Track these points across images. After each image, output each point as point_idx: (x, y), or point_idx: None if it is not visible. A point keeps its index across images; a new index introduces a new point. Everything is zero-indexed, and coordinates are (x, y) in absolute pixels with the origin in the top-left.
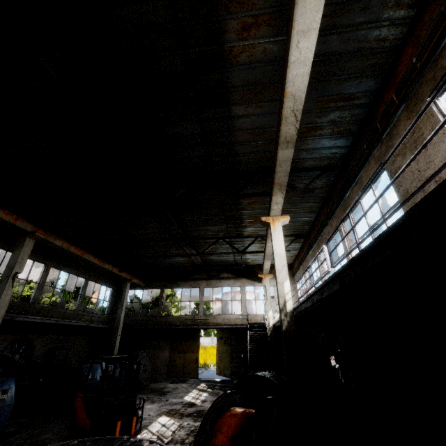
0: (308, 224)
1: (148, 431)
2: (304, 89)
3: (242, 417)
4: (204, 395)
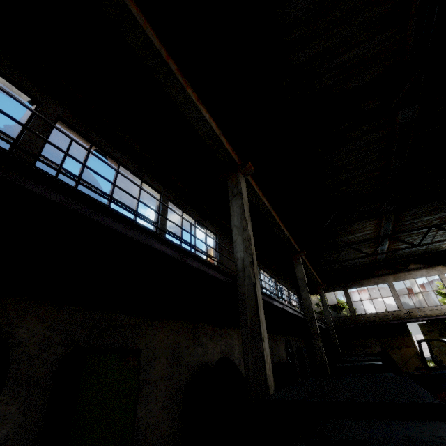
0: None
1: None
2: None
3: None
4: None
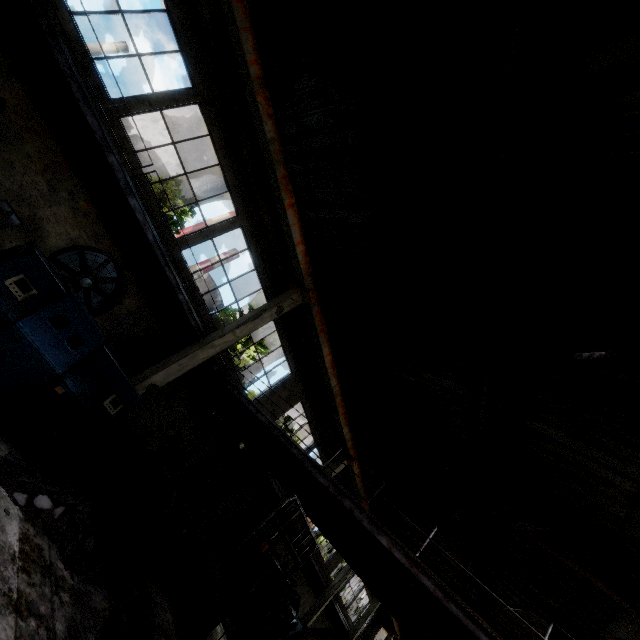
0: None
1: None
2: None
3: None
4: None
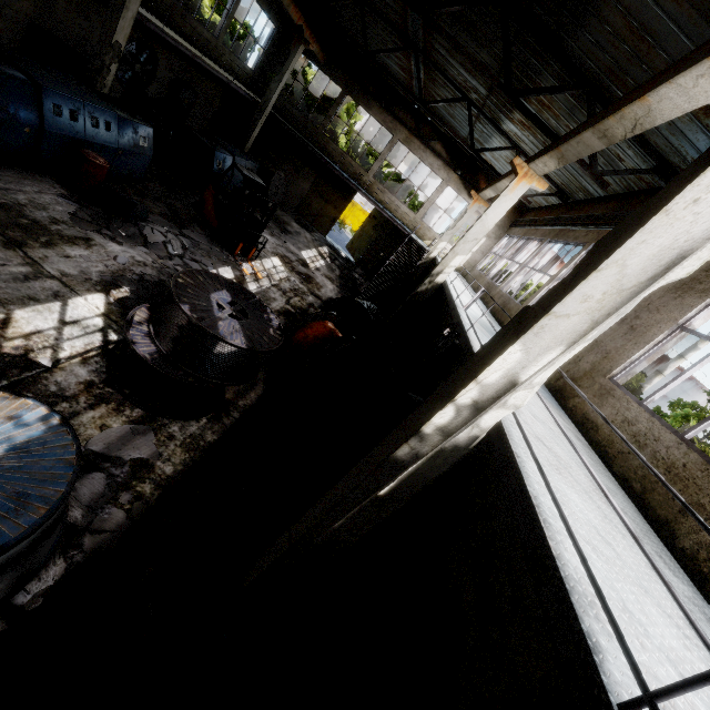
0: (587, 194)
1: (262, 263)
2: (667, 118)
3: (329, 332)
4: (321, 263)
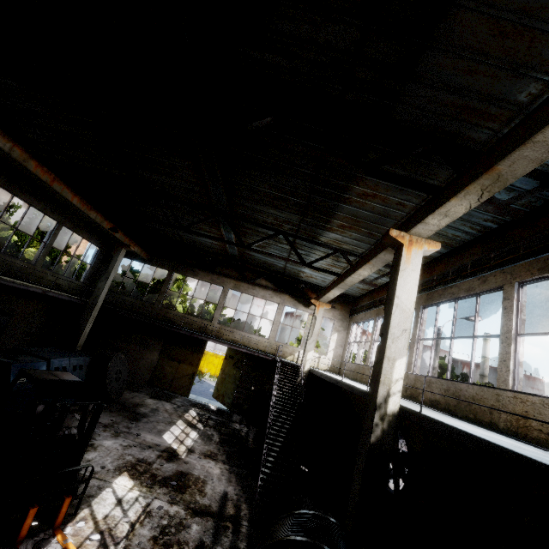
0: (424, 259)
1: (90, 513)
2: None
3: None
4: (192, 436)
